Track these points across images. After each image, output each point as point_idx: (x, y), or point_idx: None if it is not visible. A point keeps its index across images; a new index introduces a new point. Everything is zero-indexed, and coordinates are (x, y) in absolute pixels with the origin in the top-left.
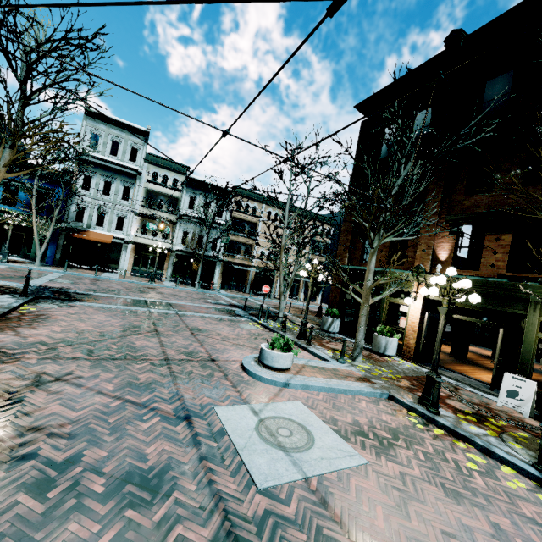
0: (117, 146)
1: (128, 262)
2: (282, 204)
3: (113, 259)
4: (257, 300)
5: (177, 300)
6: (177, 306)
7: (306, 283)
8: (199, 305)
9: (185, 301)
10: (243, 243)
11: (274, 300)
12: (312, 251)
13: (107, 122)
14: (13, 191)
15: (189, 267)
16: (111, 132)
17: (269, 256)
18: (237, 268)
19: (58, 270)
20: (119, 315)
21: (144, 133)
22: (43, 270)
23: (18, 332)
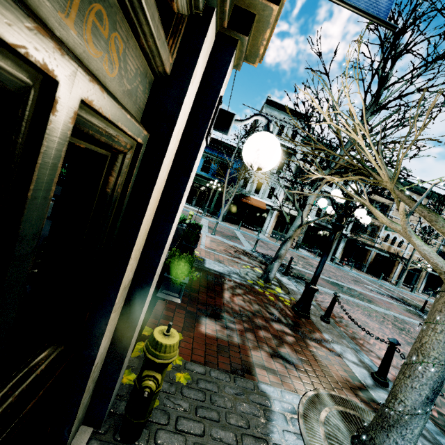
0: (282, 129)
1: (271, 225)
2: (421, 189)
3: (260, 221)
4: (389, 287)
5: (348, 283)
6: (368, 296)
7: (429, 275)
8: (376, 296)
9: (355, 285)
10: (370, 223)
11: (404, 290)
12: (444, 243)
13: (280, 109)
14: (209, 162)
15: (316, 237)
16: (281, 117)
17: (394, 240)
18: (358, 246)
19: (234, 227)
20: (368, 315)
21: (306, 117)
22: (226, 226)
23: (372, 352)
